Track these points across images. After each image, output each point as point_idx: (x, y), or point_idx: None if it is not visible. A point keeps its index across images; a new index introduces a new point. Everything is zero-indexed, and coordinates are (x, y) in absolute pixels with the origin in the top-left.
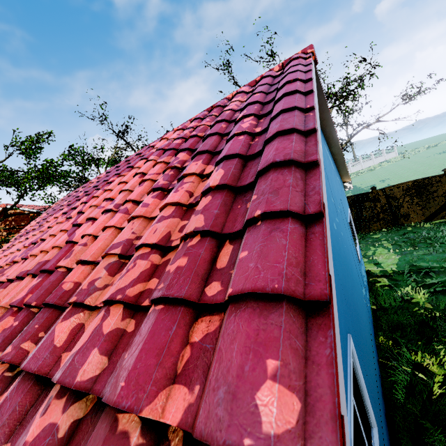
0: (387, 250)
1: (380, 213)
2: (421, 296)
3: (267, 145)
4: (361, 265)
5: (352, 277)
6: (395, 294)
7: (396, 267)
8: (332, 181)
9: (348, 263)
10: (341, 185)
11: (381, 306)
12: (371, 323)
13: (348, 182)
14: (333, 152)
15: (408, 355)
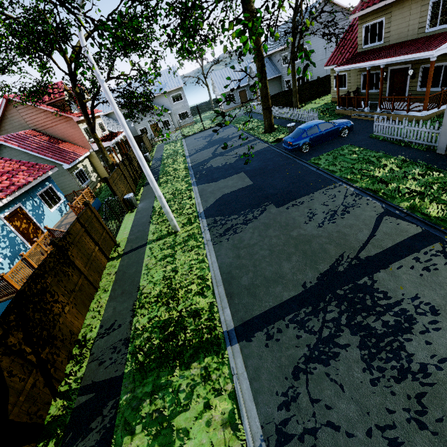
0: None
1: None
2: None
3: (2, 159)
4: None
5: None
6: None
7: None
8: None
9: None
10: None
11: None
12: None
13: None
14: None
15: None
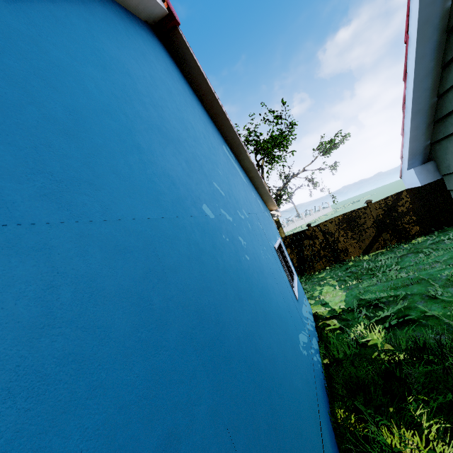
0: (333, 287)
1: (321, 250)
2: (378, 335)
3: None
4: (301, 303)
5: (265, 307)
6: (348, 337)
7: (345, 304)
8: (233, 181)
9: (253, 284)
10: (265, 209)
11: (334, 358)
12: (322, 387)
13: (275, 210)
14: (245, 168)
15: (380, 439)
